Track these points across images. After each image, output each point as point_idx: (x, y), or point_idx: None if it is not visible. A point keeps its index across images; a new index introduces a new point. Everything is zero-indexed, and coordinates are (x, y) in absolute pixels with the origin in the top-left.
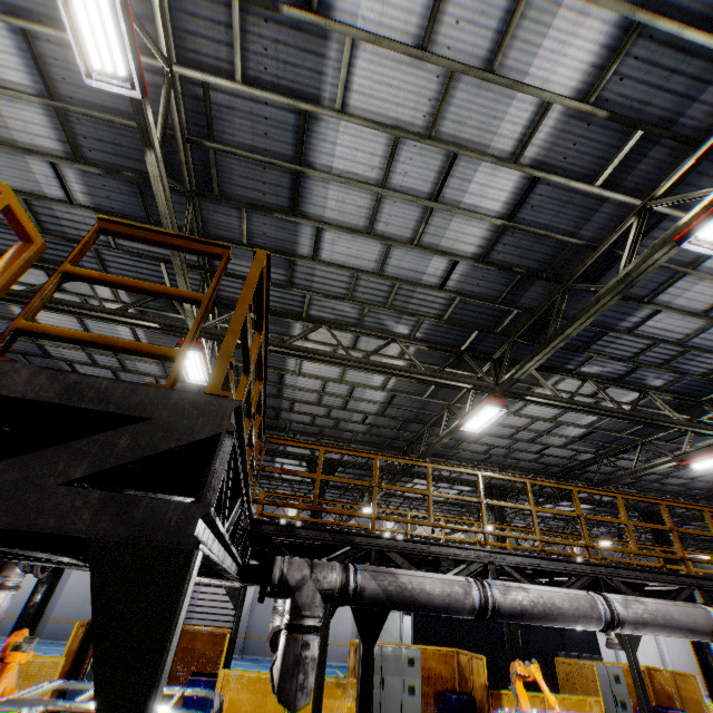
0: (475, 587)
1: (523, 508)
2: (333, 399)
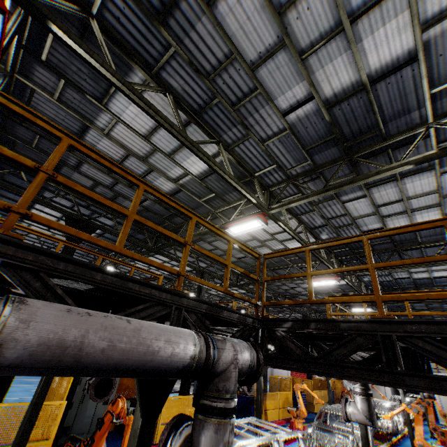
0: None
1: None
2: None
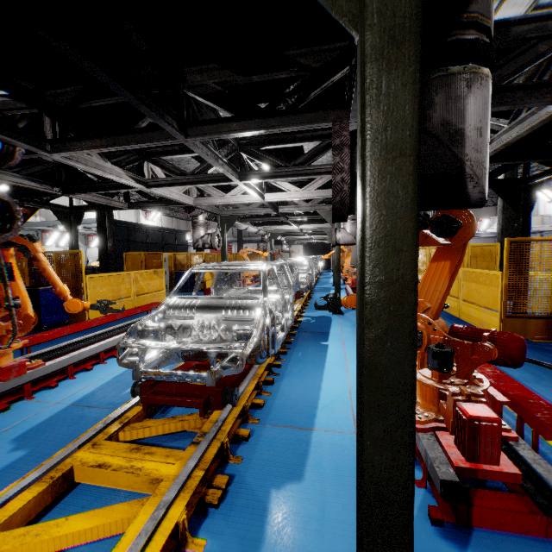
0: None
1: None
2: None
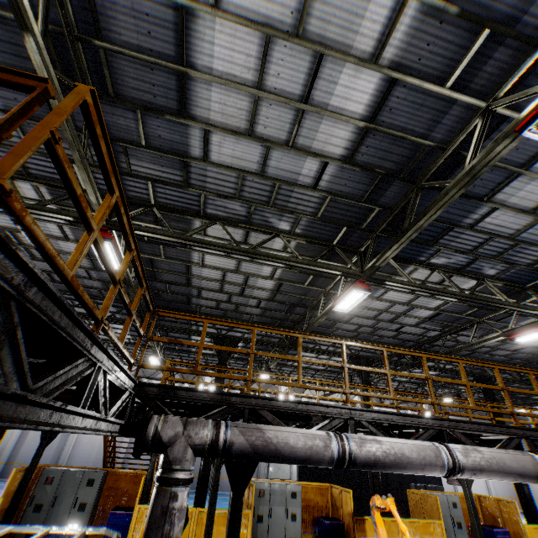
0: (334, 440)
1: (379, 372)
2: (232, 287)
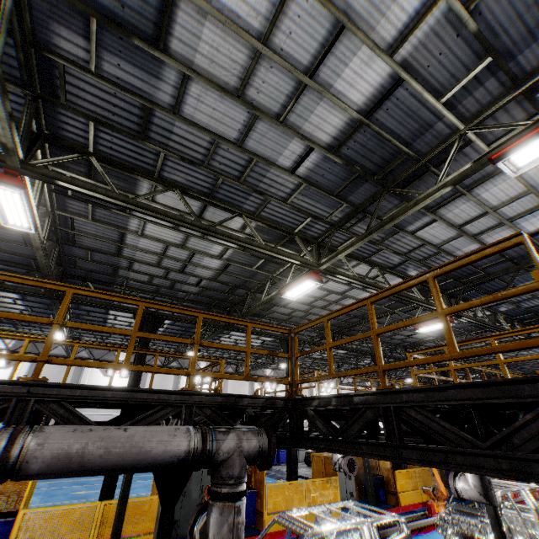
0: None
1: None
2: (322, 302)
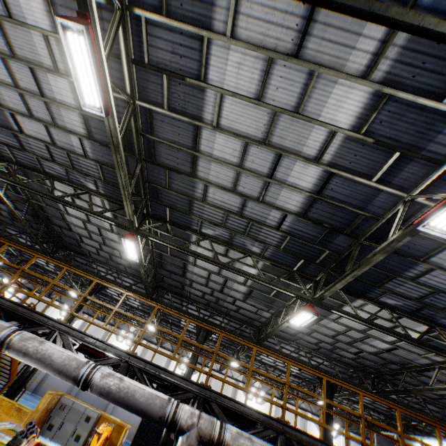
0: None
1: (46, 280)
2: (96, 236)
